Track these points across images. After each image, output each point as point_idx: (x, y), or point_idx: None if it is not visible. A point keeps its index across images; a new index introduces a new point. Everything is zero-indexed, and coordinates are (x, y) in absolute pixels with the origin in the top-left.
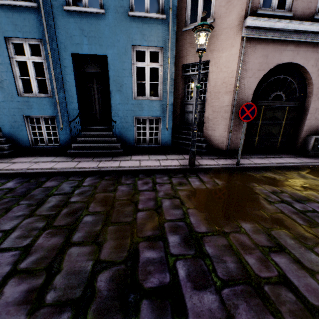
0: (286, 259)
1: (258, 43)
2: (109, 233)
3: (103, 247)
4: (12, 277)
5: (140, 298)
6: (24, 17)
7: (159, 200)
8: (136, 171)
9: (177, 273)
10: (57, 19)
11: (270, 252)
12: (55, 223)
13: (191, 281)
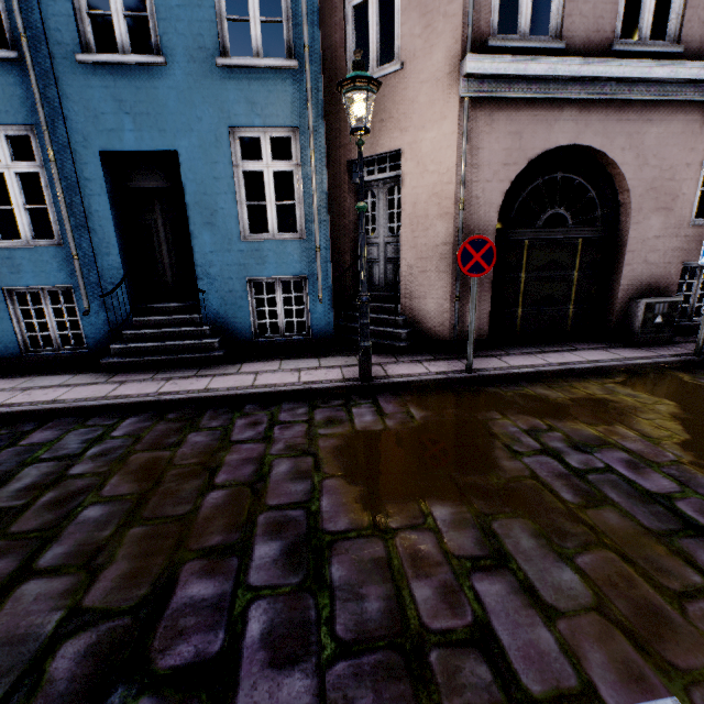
0: (503, 586)
1: (498, 108)
2: (127, 543)
3: (101, 578)
4: None
5: (136, 695)
6: None
7: (267, 462)
8: (241, 397)
9: (244, 631)
10: (64, 82)
11: (473, 570)
12: (14, 525)
13: (269, 647)
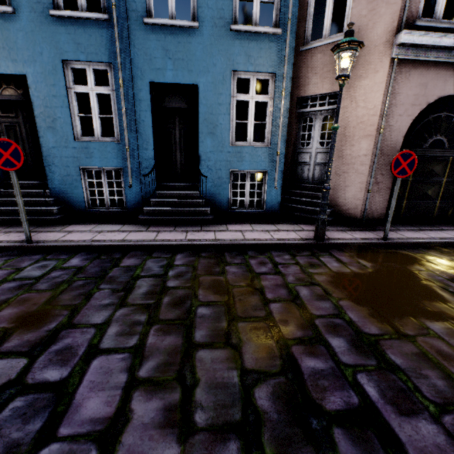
0: None
1: (414, 67)
2: (242, 331)
3: (244, 352)
4: (136, 390)
5: (328, 425)
6: (90, 33)
7: (292, 287)
8: (242, 246)
9: (365, 392)
10: (134, 36)
11: None
12: (160, 315)
13: (390, 403)
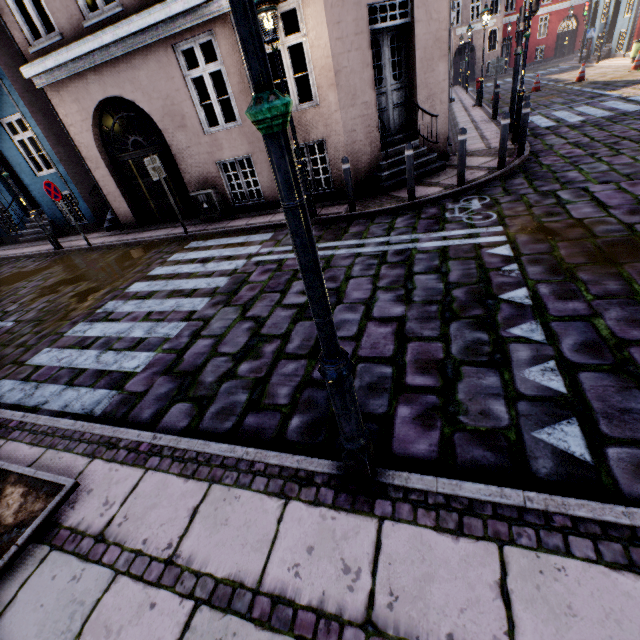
0: None
1: (60, 88)
2: None
3: None
4: None
5: None
6: None
7: None
8: (26, 256)
9: None
10: None
11: None
12: None
13: None
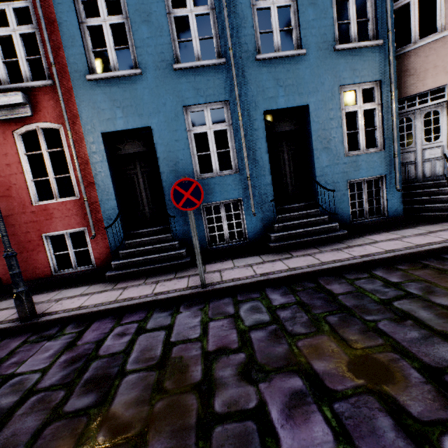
0: None
1: None
2: None
3: None
4: None
5: None
6: (207, 78)
7: None
8: (427, 252)
9: None
10: (246, 73)
11: None
12: None
13: None
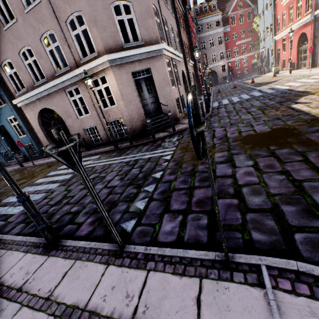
0: None
1: (26, 106)
2: None
3: None
4: None
5: None
6: None
7: None
8: (9, 171)
9: None
10: None
11: None
12: None
13: None
